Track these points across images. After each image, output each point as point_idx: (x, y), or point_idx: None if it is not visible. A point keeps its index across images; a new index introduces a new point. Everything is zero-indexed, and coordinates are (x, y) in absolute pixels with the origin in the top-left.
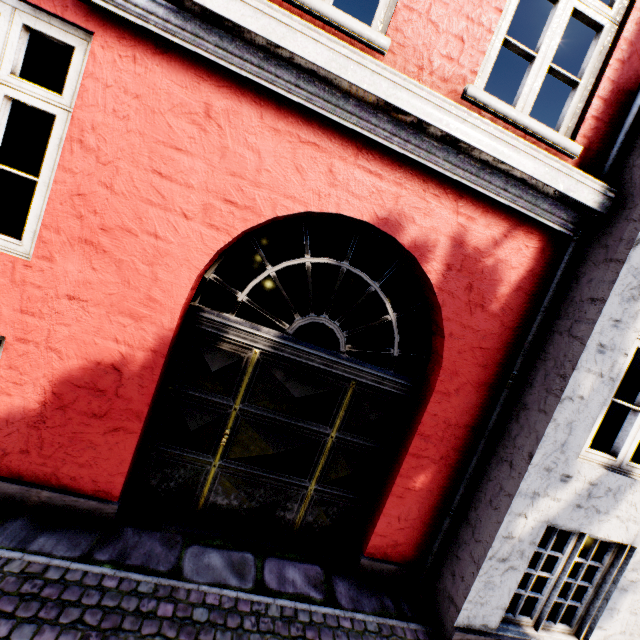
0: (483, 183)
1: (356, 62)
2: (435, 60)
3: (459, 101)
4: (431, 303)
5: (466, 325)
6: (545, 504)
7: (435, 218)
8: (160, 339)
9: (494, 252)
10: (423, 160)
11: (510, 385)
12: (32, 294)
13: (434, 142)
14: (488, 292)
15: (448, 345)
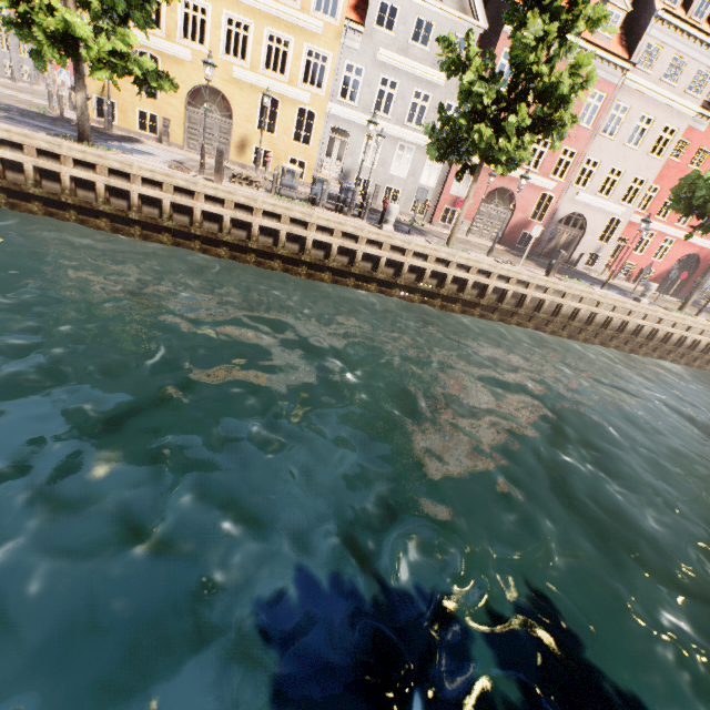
0: (709, 248)
1: (702, 240)
2: (709, 235)
3: (709, 239)
4: (697, 261)
5: (702, 264)
6: (706, 284)
7: (703, 252)
8: (669, 269)
9: (708, 255)
10: (704, 247)
11: (705, 271)
12: (660, 265)
13: (706, 245)
14: (706, 260)
15: (699, 267)
